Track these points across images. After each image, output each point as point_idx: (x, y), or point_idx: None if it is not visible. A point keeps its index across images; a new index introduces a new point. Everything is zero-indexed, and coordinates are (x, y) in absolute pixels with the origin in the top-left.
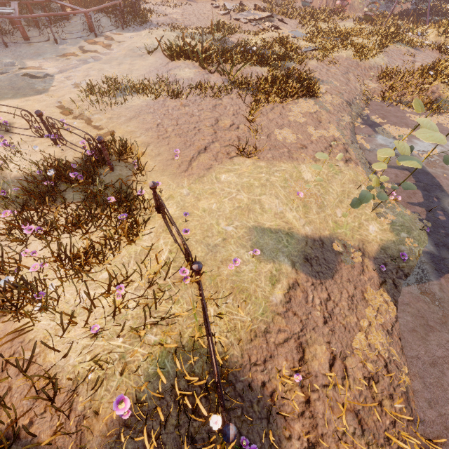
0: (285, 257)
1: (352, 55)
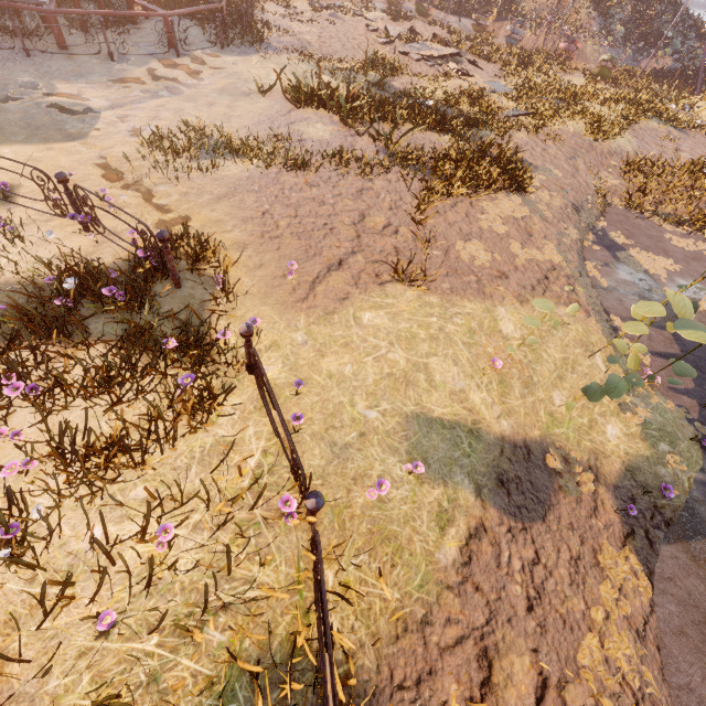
0: (466, 476)
1: (583, 129)
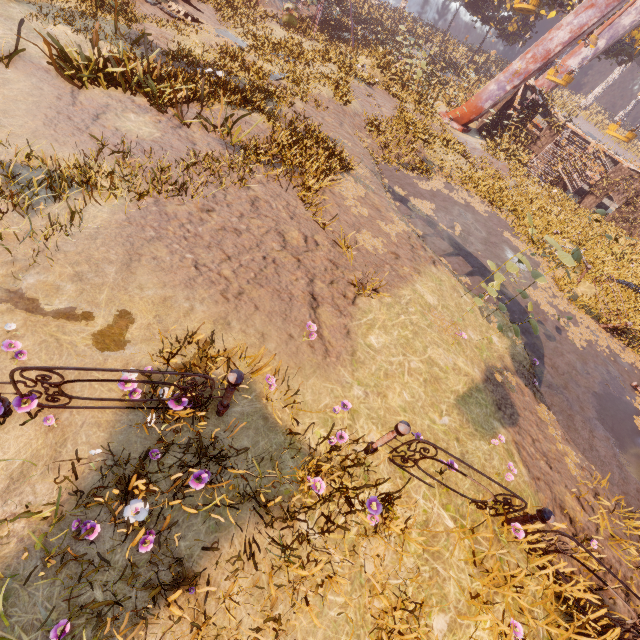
0: (495, 420)
1: (332, 94)
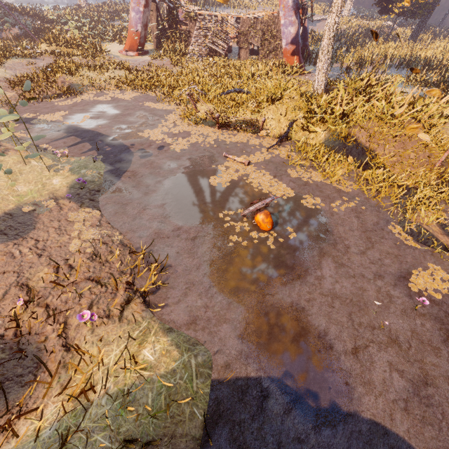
0: None
1: None
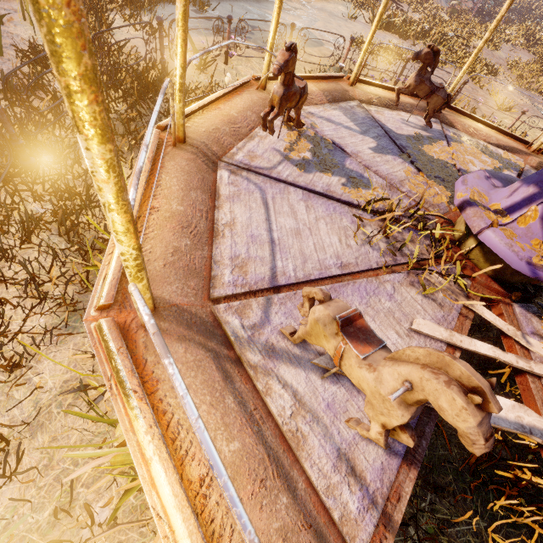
0: None
1: (486, 45)
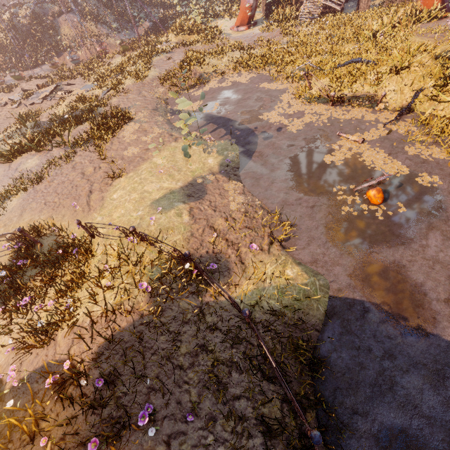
0: (178, 203)
1: (134, 80)
